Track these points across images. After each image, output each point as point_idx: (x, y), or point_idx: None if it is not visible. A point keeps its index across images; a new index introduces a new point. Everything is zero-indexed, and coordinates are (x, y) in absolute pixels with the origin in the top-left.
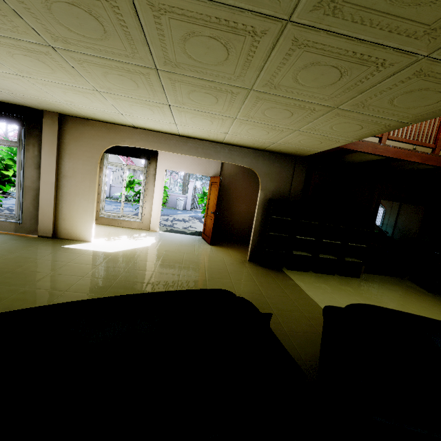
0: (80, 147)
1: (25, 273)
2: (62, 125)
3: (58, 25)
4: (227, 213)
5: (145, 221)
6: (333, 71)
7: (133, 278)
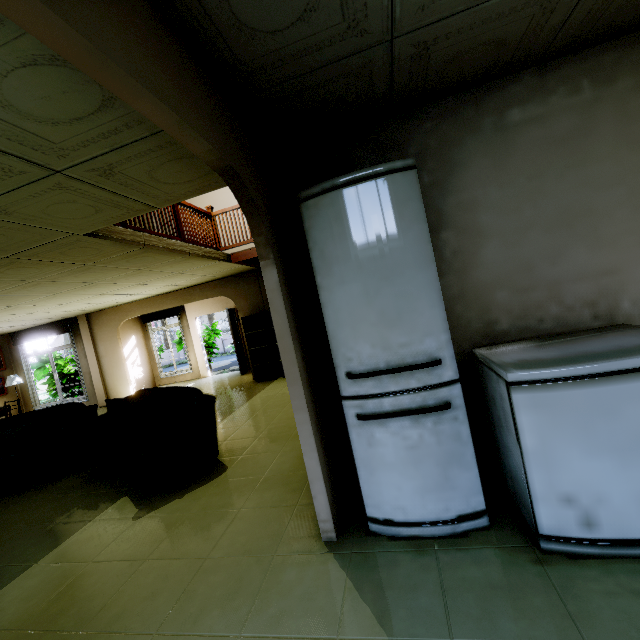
0: (104, 332)
1: None
2: (90, 321)
3: None
4: None
5: (196, 370)
6: (88, 273)
7: None
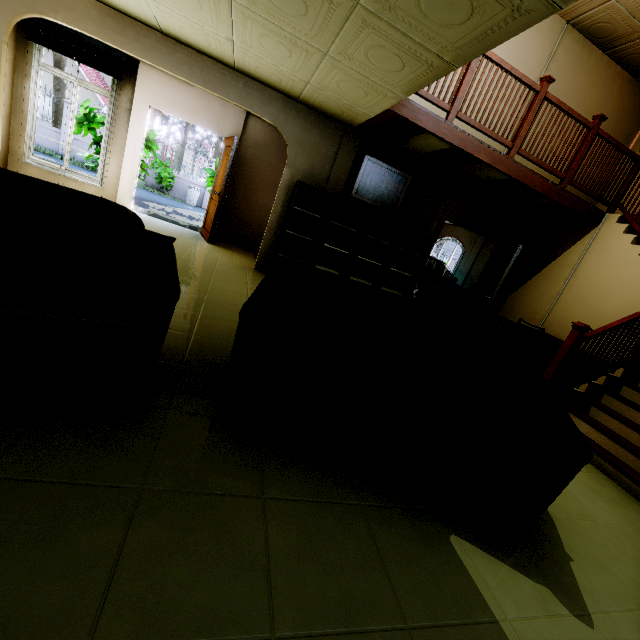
0: None
1: None
2: None
3: None
4: (245, 204)
5: (109, 188)
6: None
7: None
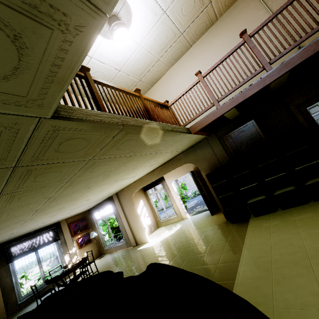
0: (126, 201)
1: (115, 270)
2: (118, 197)
3: (65, 200)
4: None
5: (179, 215)
6: (96, 167)
7: (146, 261)
